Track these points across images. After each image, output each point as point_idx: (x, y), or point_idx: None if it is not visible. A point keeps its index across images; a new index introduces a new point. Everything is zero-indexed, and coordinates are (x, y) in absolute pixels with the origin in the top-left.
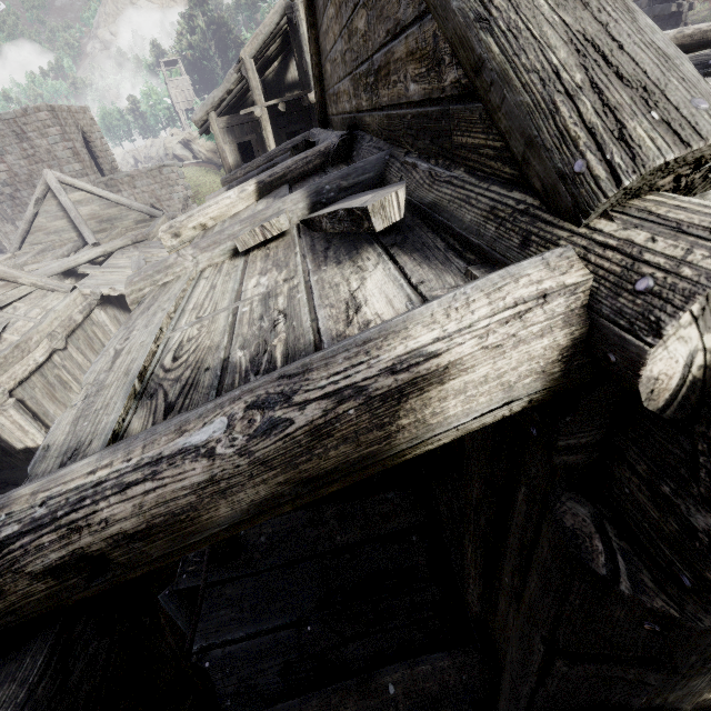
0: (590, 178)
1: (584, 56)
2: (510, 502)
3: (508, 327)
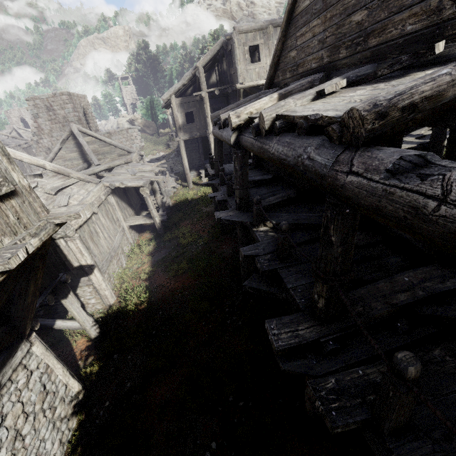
0: None
1: None
2: None
3: None
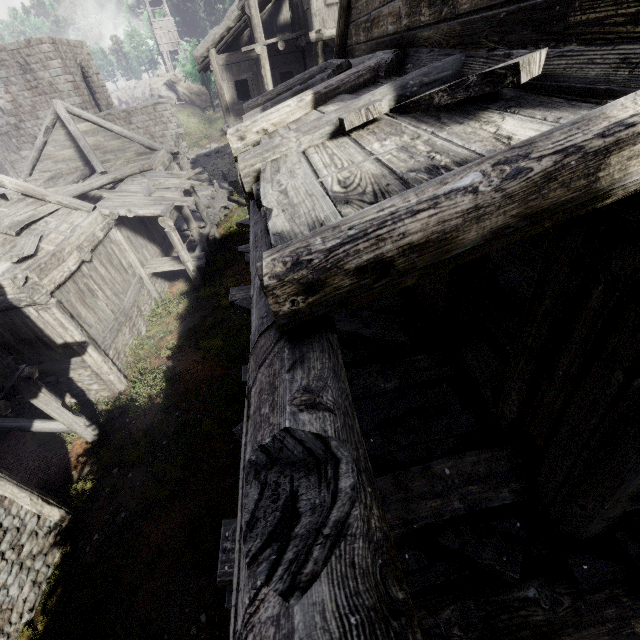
0: None
1: None
2: (580, 306)
3: None
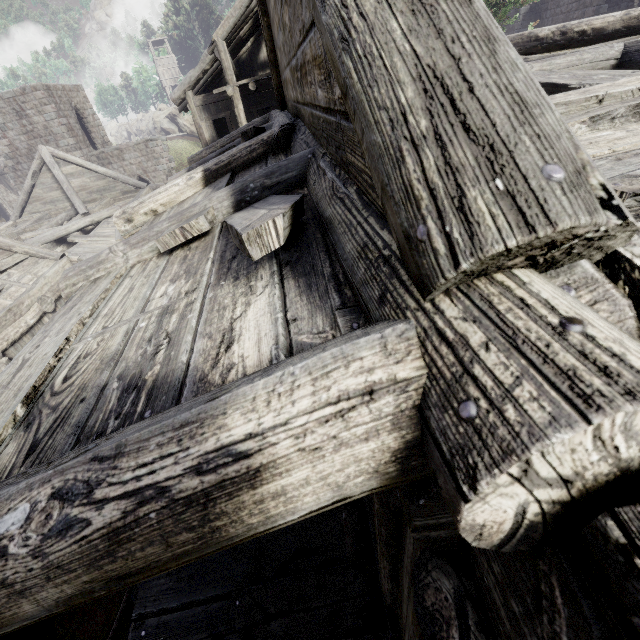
0: (430, 250)
1: (431, 98)
2: (403, 526)
3: (327, 428)
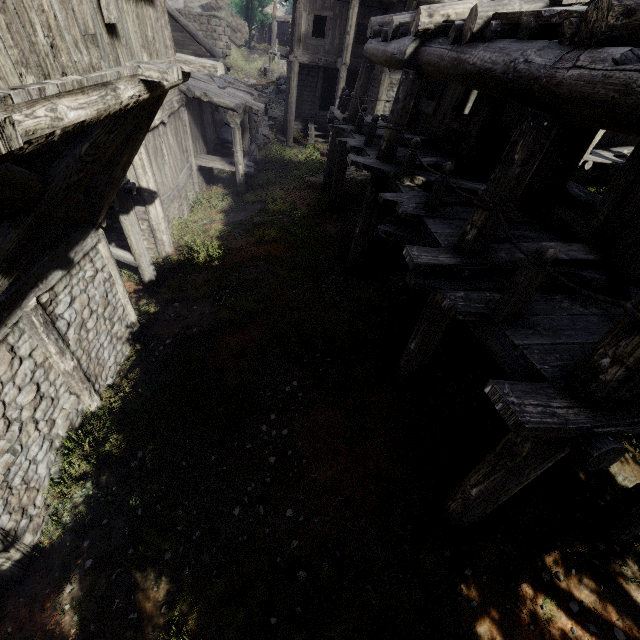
0: None
1: None
2: None
3: None
